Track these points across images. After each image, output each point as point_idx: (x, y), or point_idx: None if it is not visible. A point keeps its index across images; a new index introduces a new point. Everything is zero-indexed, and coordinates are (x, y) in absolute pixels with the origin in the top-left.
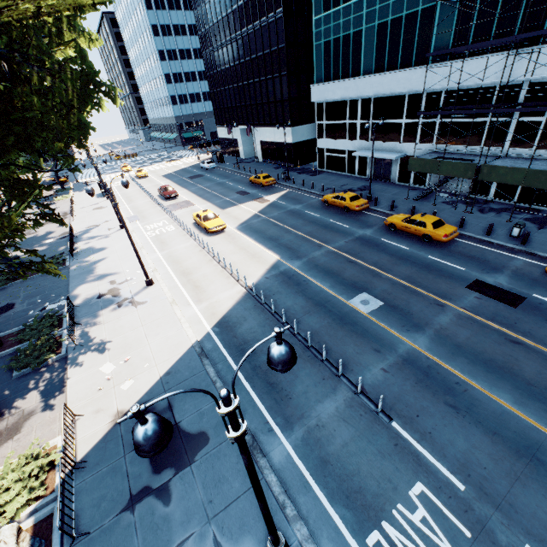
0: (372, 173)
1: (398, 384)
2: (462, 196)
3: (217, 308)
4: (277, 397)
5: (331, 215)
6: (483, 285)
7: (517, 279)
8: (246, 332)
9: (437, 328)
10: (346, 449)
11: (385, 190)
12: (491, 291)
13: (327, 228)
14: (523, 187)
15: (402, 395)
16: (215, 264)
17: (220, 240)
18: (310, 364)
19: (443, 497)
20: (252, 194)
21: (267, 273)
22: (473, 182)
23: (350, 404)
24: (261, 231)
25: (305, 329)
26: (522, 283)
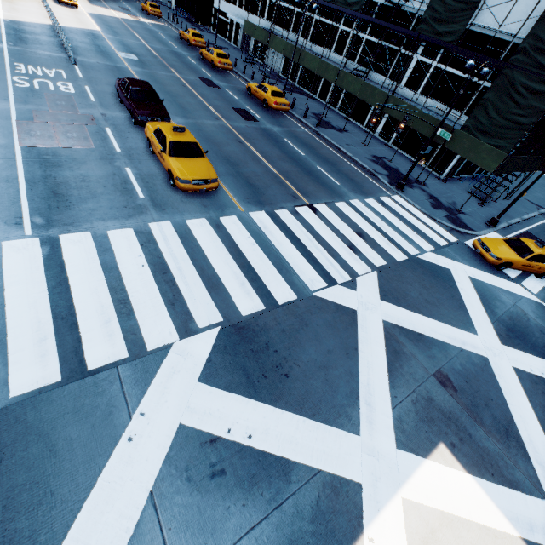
0: (241, 43)
1: (98, 66)
2: (277, 74)
3: (19, 18)
4: (19, 42)
5: (174, 41)
6: (208, 80)
7: (230, 87)
8: (29, 29)
9: (153, 72)
10: (38, 58)
11: (236, 54)
12: (207, 82)
13: (160, 41)
14: (301, 72)
15: (95, 67)
16: (44, 11)
17: (64, 9)
18: (56, 47)
19: (69, 75)
20: (132, 13)
21: (81, 29)
22: (284, 63)
23: (61, 57)
24: (107, 22)
25: (72, 44)
26: (230, 88)
